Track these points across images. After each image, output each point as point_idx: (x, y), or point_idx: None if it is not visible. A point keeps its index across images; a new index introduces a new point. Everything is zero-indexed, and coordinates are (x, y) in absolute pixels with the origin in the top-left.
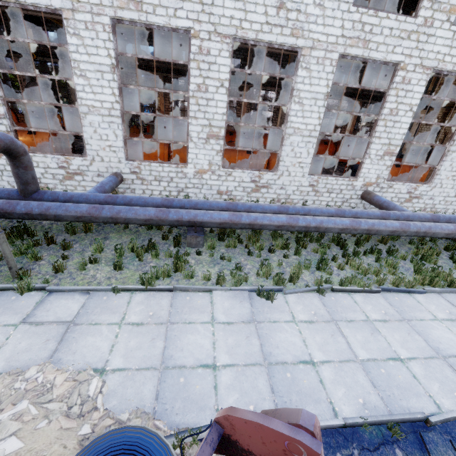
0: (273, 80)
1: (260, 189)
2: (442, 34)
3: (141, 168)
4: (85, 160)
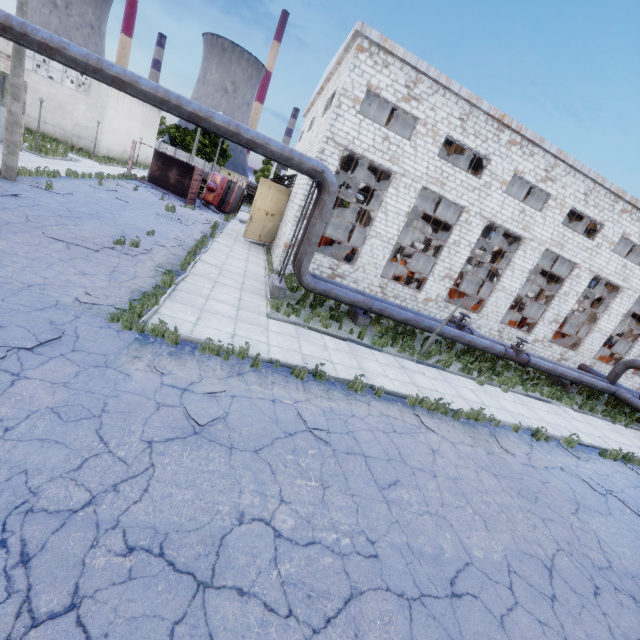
0: (550, 273)
1: (639, 389)
2: None
3: (595, 364)
4: (574, 353)
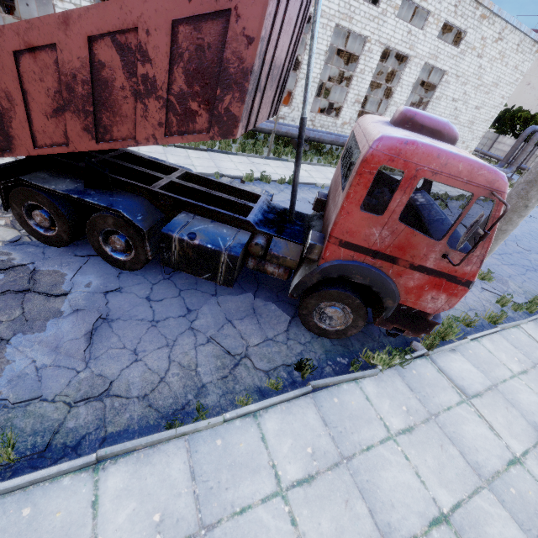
0: None
1: None
2: None
3: None
4: None
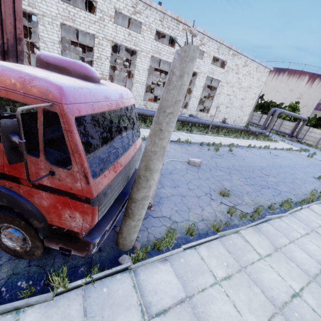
0: (77, 40)
1: None
2: (110, 26)
3: None
4: None
